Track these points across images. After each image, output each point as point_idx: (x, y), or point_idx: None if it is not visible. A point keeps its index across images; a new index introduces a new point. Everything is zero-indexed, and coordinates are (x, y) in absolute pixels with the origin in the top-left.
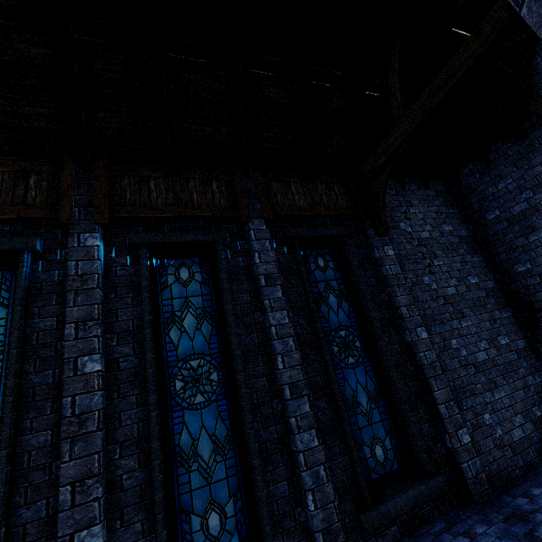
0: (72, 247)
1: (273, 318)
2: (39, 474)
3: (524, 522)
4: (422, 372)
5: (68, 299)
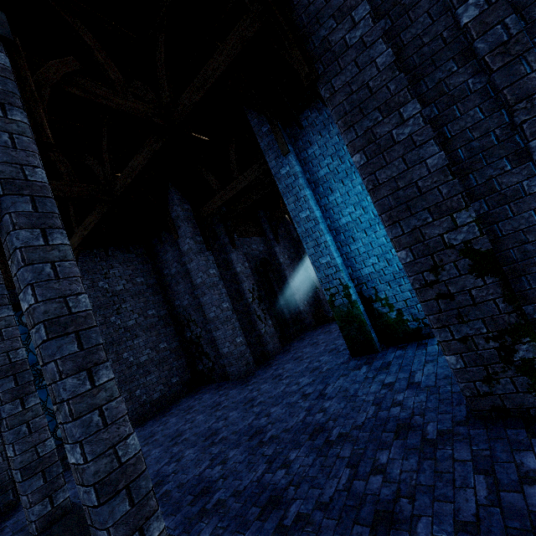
0: None
1: None
2: None
3: None
4: None
5: None
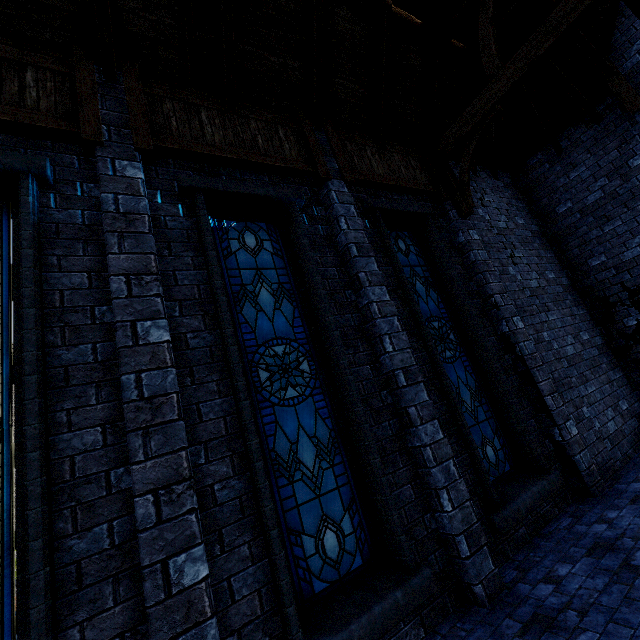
0: (105, 175)
1: (372, 294)
2: (91, 488)
3: None
4: (523, 363)
5: (109, 243)
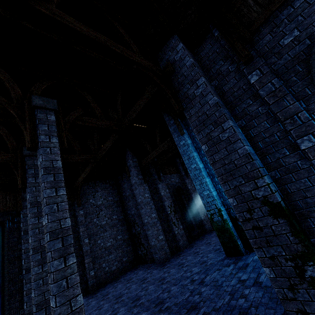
0: None
1: (24, 247)
2: None
3: (95, 294)
4: (83, 254)
5: None
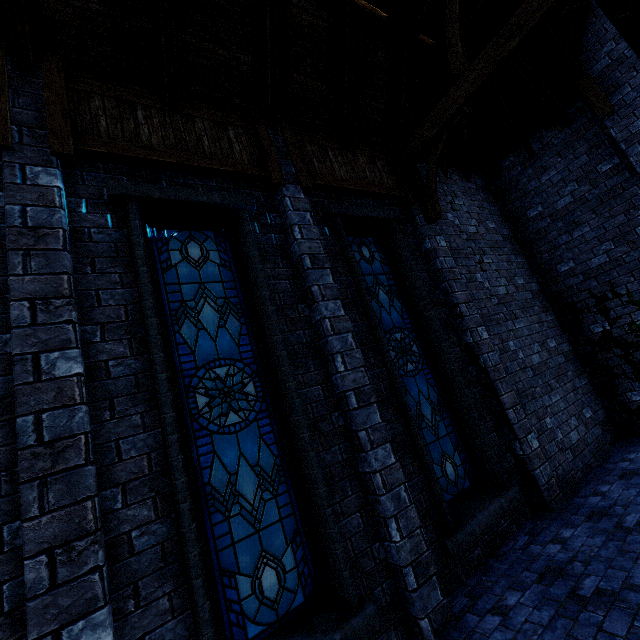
0: (12, 184)
1: (325, 309)
2: None
3: (608, 517)
4: (486, 375)
5: (11, 262)
